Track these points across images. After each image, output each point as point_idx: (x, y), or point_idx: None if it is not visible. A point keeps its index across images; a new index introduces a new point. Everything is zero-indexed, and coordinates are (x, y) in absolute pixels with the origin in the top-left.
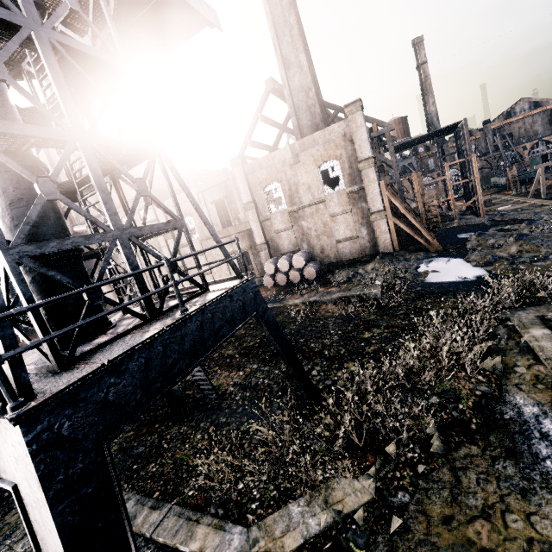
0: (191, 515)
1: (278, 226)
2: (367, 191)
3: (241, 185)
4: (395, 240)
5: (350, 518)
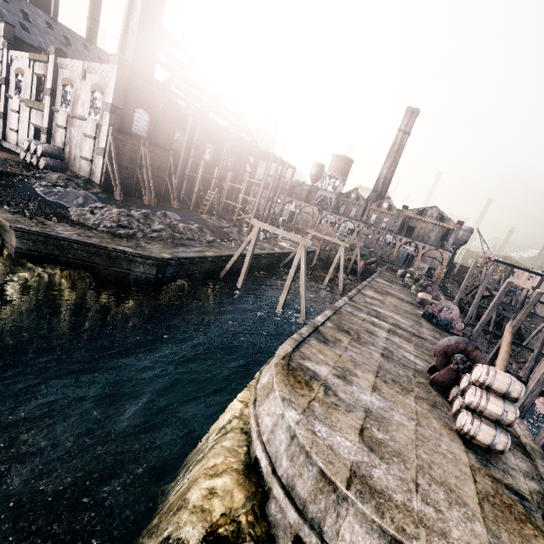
0: None
1: (60, 121)
2: (102, 129)
3: (50, 71)
4: (104, 176)
5: None
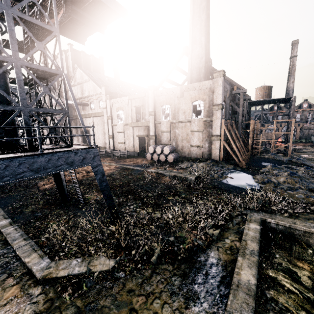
0: (35, 247)
1: (163, 128)
2: (214, 123)
3: (150, 101)
4: (221, 154)
5: (93, 274)
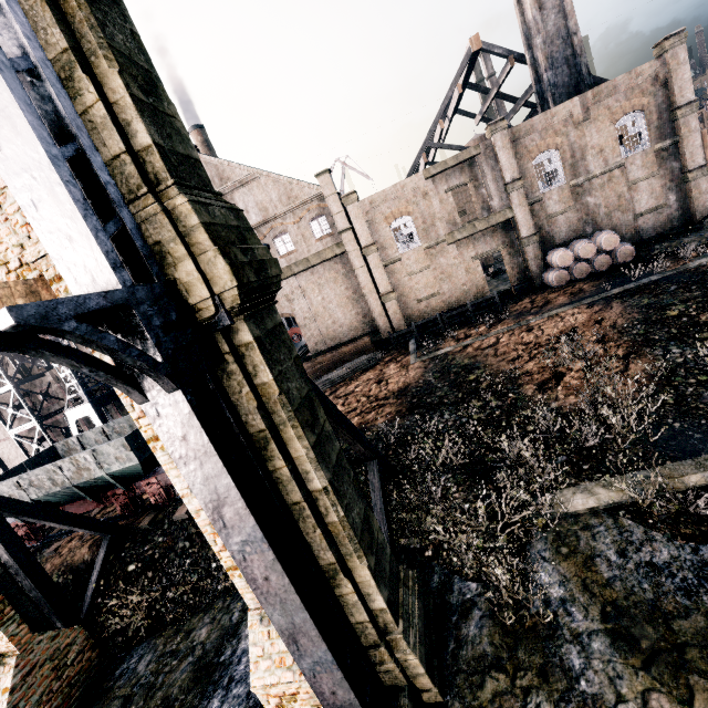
0: None
1: (552, 208)
2: (686, 144)
3: (503, 157)
4: None
5: None
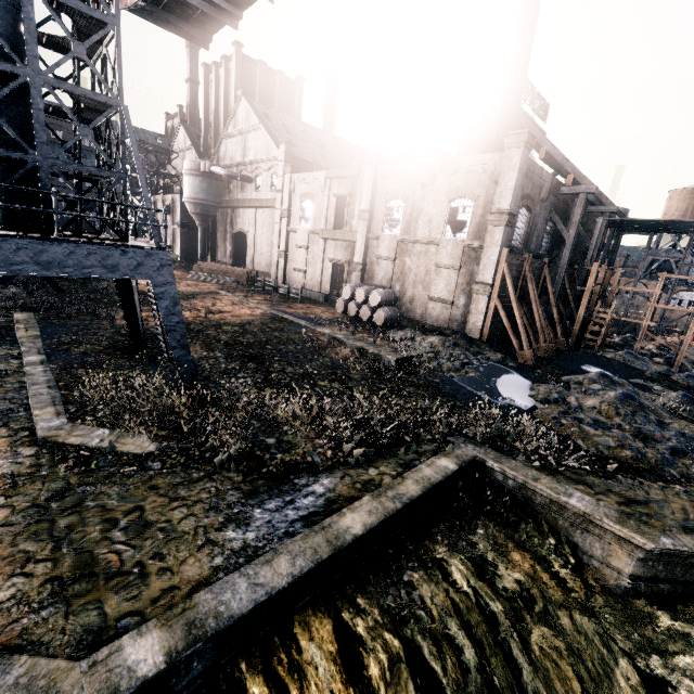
0: (58, 401)
1: (382, 251)
2: (484, 254)
3: (366, 186)
4: (487, 327)
5: (115, 453)
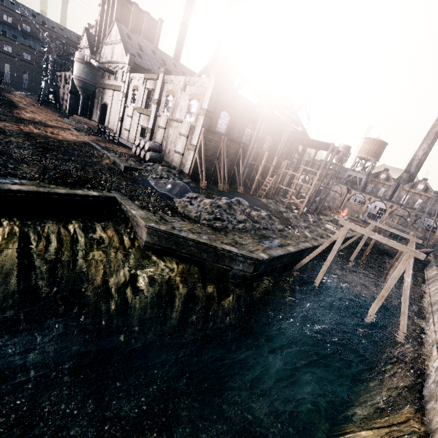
0: None
1: (161, 123)
2: (196, 130)
3: (158, 86)
4: (192, 168)
5: None
